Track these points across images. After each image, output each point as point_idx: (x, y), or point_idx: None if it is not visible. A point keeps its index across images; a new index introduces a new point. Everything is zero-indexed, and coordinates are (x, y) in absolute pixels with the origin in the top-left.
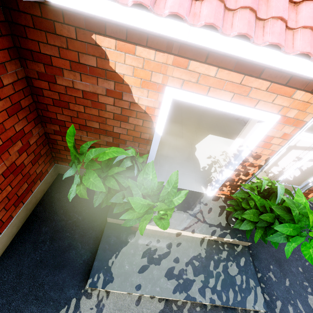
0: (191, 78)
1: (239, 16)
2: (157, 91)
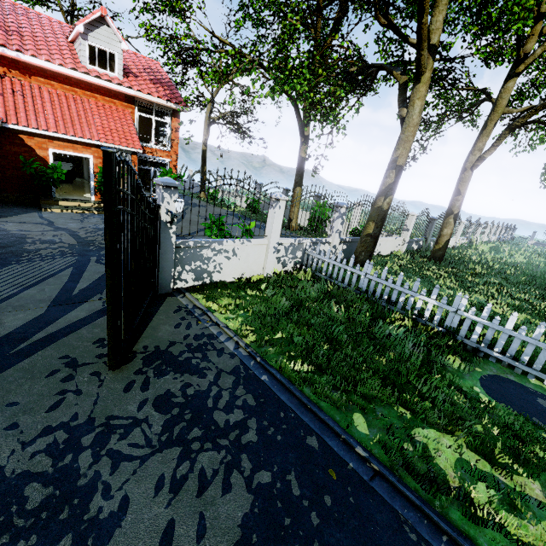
0: (57, 145)
1: (61, 131)
2: (46, 150)
